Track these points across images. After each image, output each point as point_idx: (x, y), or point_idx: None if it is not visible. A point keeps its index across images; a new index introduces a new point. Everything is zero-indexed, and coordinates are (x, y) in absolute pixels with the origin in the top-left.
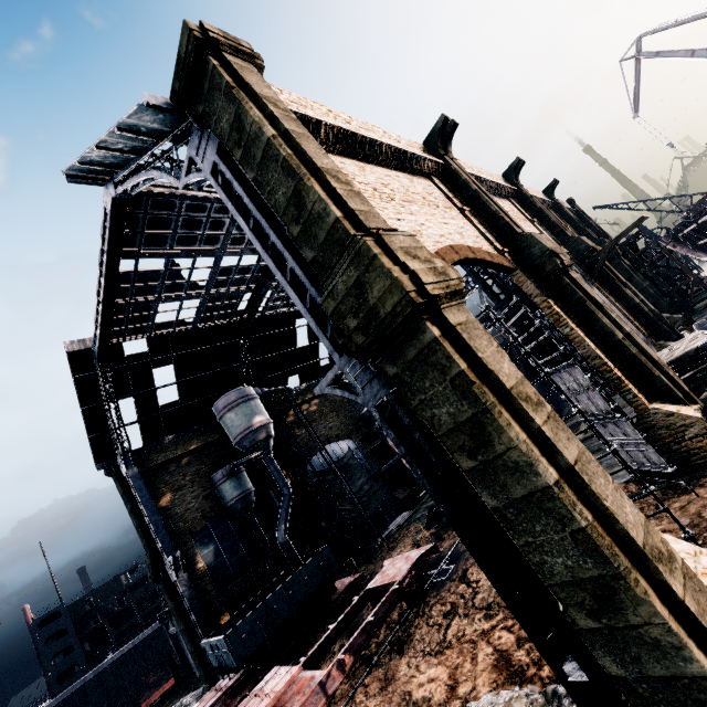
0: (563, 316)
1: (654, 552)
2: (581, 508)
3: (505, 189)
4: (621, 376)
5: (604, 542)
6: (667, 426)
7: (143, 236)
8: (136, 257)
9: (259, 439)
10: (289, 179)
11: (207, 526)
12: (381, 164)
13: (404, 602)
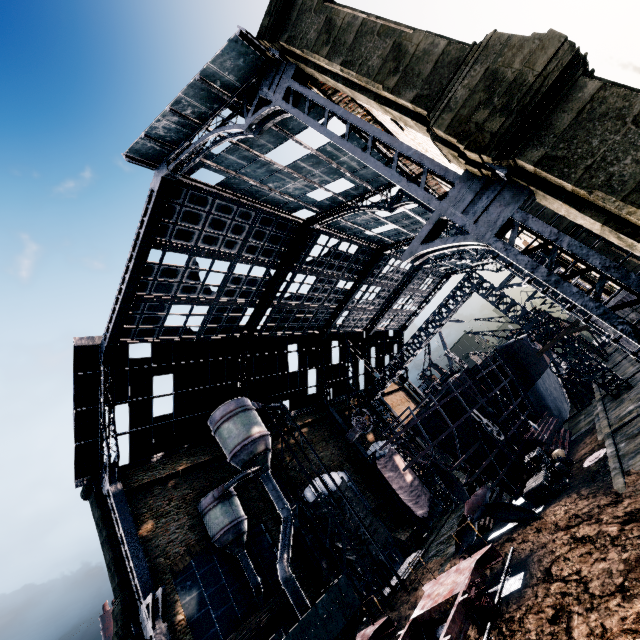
0: None
1: None
2: None
3: None
4: None
5: None
6: None
7: (175, 228)
8: (164, 249)
9: (257, 451)
10: (387, 39)
11: (190, 564)
12: None
13: (475, 624)
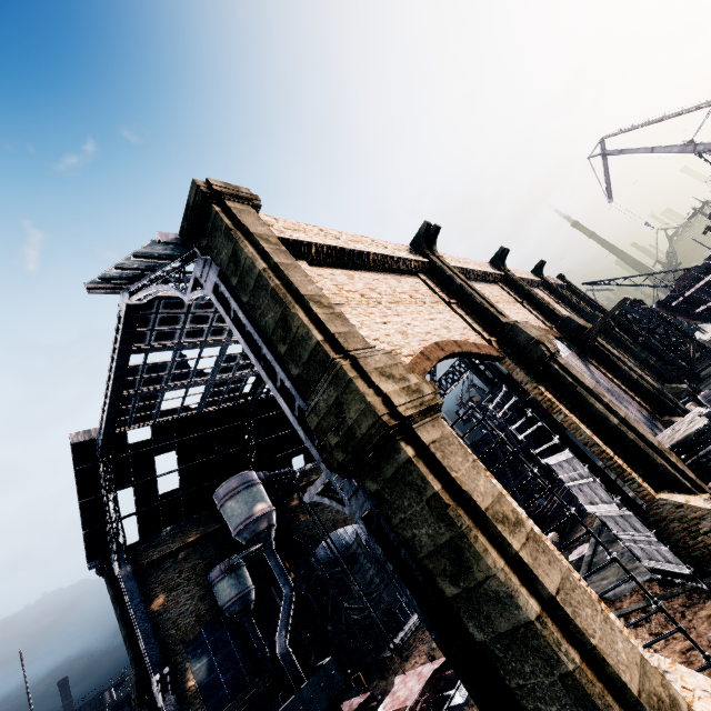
0: (556, 402)
1: (652, 701)
2: (567, 648)
3: (492, 275)
4: (622, 463)
5: (595, 690)
6: (679, 519)
7: (153, 333)
8: (146, 352)
9: (259, 529)
10: (277, 305)
11: (201, 633)
12: (370, 269)
13: None
